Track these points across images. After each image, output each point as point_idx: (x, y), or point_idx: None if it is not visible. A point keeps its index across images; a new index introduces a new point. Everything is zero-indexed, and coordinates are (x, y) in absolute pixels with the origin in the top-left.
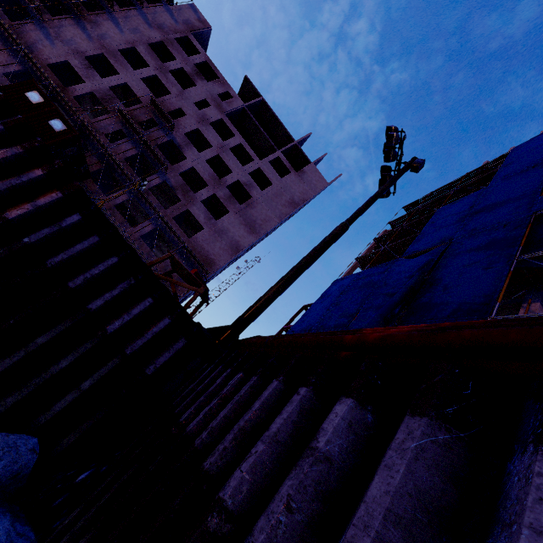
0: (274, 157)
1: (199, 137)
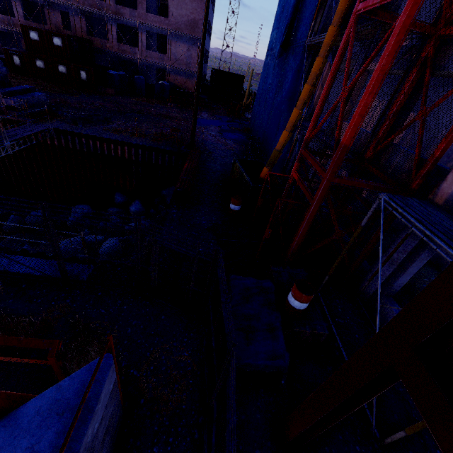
0: None
1: None
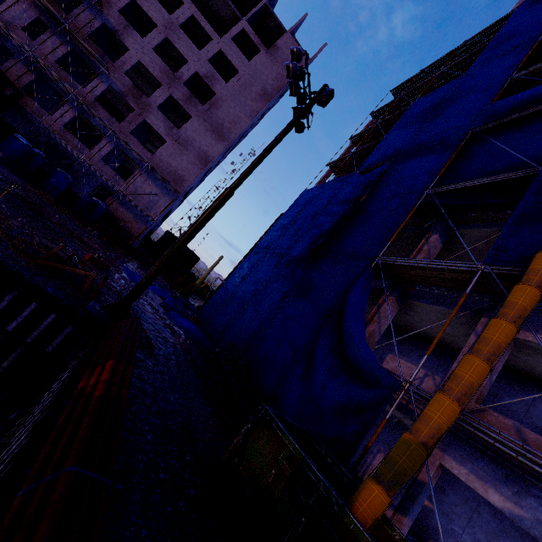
0: (238, 30)
1: (140, 10)
